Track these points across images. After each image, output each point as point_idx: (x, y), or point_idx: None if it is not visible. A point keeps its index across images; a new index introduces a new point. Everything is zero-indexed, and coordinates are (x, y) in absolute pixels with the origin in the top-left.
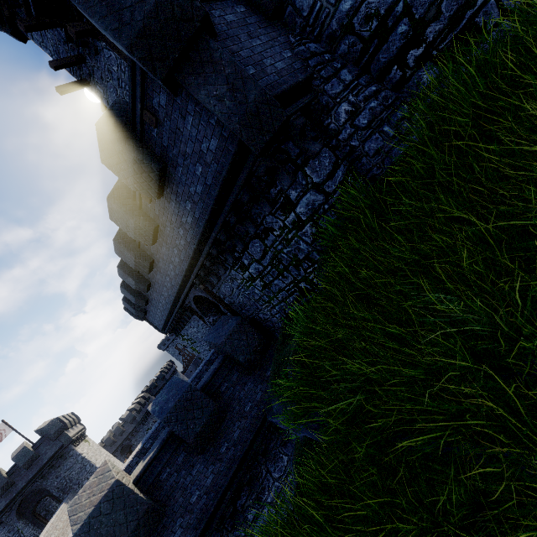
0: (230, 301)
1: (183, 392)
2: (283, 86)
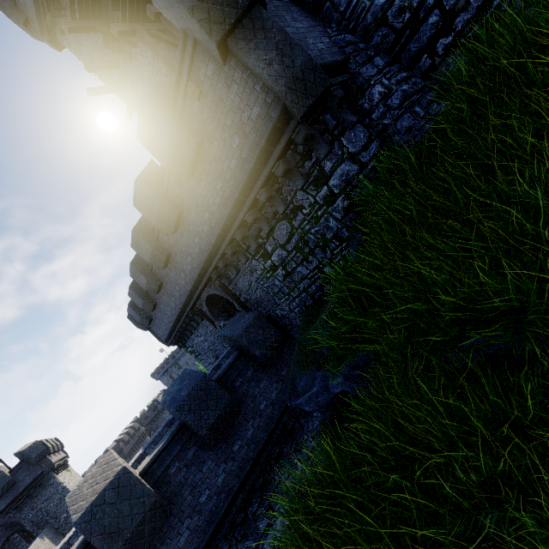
0: (246, 298)
1: (197, 381)
2: (324, 60)
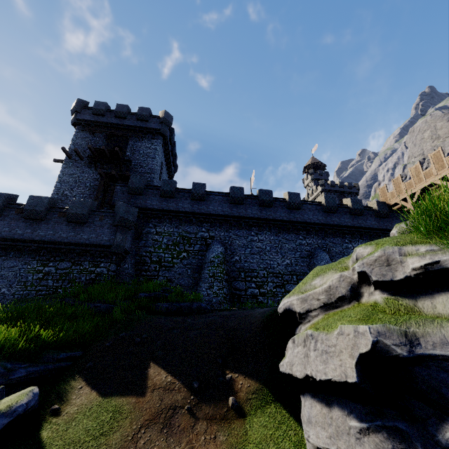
0: None
1: None
2: (126, 249)
